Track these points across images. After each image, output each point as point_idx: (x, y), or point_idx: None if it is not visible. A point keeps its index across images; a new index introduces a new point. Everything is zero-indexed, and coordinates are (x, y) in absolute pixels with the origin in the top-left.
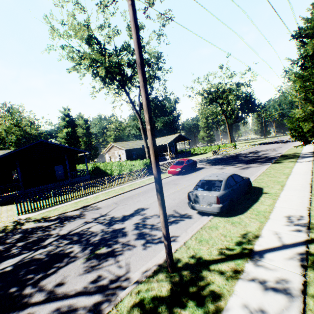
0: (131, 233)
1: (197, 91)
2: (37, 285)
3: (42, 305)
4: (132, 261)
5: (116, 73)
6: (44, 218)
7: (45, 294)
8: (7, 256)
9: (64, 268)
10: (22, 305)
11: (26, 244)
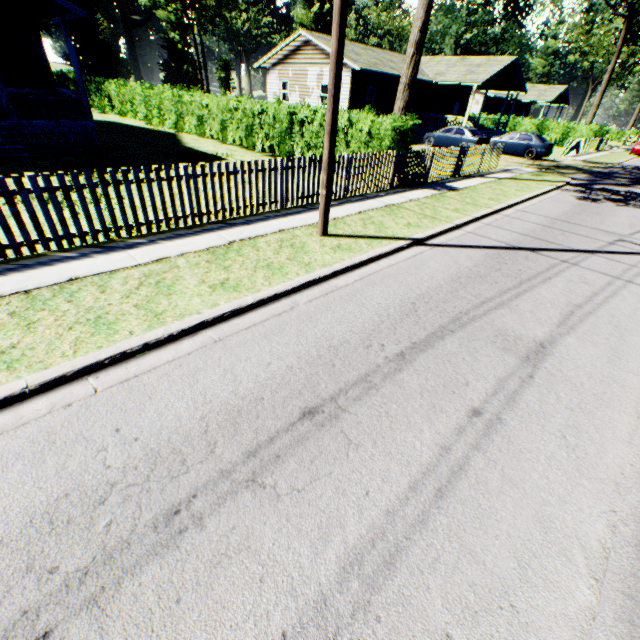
0: None
1: None
2: None
3: None
4: None
5: None
6: (608, 163)
7: None
8: None
9: None
10: None
11: None
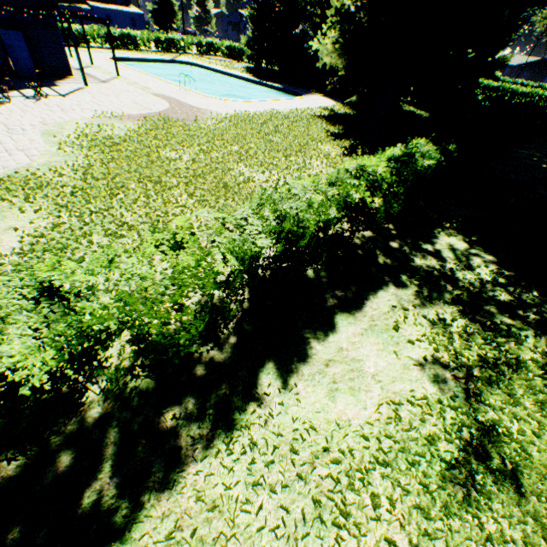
0: None
1: None
2: None
3: None
4: None
5: None
6: None
7: None
8: None
9: None
10: None
11: None
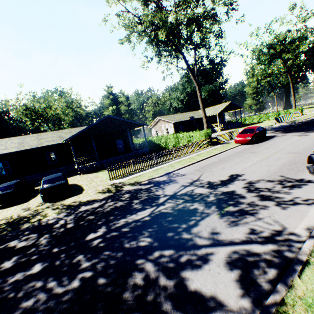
0: (248, 195)
1: (252, 48)
2: (190, 232)
3: (215, 248)
4: (278, 219)
5: (172, 35)
6: (137, 182)
7: (207, 240)
8: (135, 210)
9: (203, 221)
10: (193, 246)
11: (141, 201)
